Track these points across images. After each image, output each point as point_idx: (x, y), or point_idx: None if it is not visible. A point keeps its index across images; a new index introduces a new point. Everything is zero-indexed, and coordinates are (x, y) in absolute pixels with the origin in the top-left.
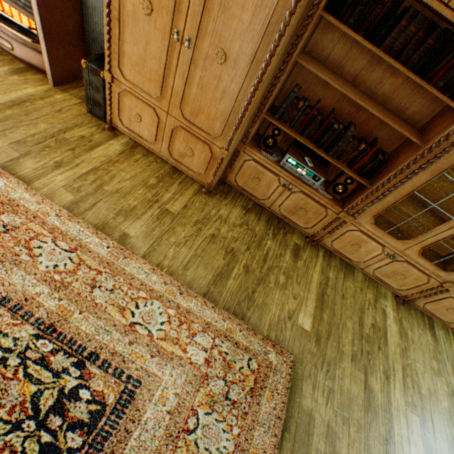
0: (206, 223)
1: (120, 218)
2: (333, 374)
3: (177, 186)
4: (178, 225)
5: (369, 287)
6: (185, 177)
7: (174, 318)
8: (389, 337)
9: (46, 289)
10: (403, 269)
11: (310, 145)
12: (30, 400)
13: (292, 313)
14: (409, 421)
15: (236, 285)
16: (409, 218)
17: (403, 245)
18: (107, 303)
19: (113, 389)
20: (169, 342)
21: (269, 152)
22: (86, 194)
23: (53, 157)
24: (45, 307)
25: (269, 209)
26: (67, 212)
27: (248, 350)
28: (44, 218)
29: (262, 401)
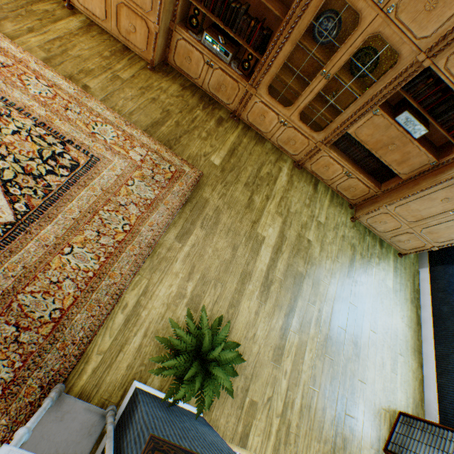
0: (149, 90)
1: (83, 75)
2: (229, 188)
3: (127, 61)
4: (127, 88)
5: (274, 154)
6: (134, 56)
7: (121, 137)
8: (278, 182)
9: (37, 104)
10: (293, 136)
11: (219, 23)
12: (38, 152)
13: (207, 154)
14: (274, 219)
15: (168, 131)
16: (287, 86)
17: (289, 112)
18: (77, 120)
19: (84, 159)
20: (118, 148)
21: (195, 32)
22: (55, 55)
23: (26, 24)
24: (38, 114)
25: (202, 89)
26: (43, 63)
27: (171, 163)
28: (27, 64)
29: (175, 186)
